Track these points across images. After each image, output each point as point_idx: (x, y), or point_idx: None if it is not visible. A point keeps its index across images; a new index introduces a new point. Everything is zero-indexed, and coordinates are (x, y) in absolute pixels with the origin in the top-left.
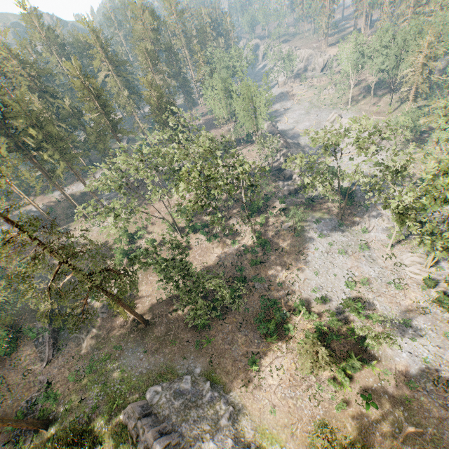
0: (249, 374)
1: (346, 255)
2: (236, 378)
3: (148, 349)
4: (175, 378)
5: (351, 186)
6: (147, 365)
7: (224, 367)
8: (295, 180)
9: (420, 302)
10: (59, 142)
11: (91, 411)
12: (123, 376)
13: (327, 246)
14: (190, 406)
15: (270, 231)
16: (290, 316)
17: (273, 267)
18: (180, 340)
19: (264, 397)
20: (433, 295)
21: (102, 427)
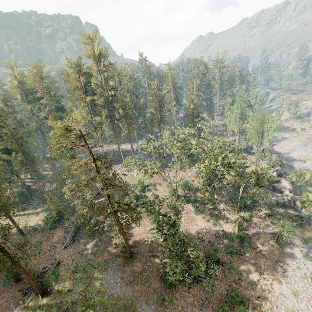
0: None
1: None
2: None
3: (124, 277)
4: None
5: None
6: (119, 291)
7: None
8: (285, 195)
9: None
10: (130, 119)
11: (71, 303)
12: (100, 288)
13: None
14: None
15: (251, 228)
16: None
17: (247, 263)
18: (149, 284)
19: None
20: None
21: None
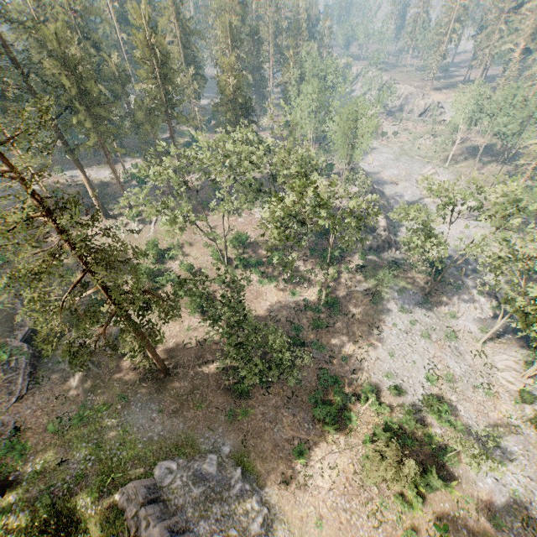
0: (292, 467)
1: (429, 340)
2: (275, 469)
3: (164, 407)
4: (196, 455)
5: (440, 258)
6: (160, 430)
7: (261, 451)
8: (379, 235)
9: (511, 418)
10: (96, 107)
11: (74, 481)
12: (124, 438)
13: (408, 324)
14: (213, 498)
15: (341, 289)
16: (353, 402)
17: (338, 335)
18: (208, 404)
19: (310, 502)
20: (527, 413)
21: (88, 507)
